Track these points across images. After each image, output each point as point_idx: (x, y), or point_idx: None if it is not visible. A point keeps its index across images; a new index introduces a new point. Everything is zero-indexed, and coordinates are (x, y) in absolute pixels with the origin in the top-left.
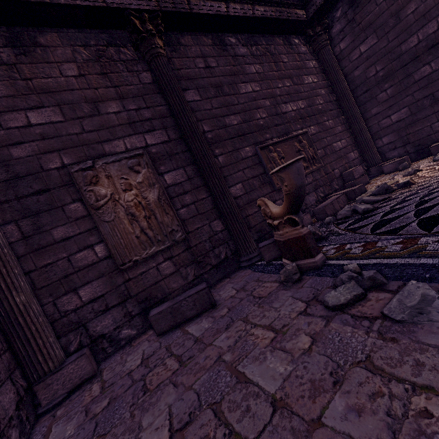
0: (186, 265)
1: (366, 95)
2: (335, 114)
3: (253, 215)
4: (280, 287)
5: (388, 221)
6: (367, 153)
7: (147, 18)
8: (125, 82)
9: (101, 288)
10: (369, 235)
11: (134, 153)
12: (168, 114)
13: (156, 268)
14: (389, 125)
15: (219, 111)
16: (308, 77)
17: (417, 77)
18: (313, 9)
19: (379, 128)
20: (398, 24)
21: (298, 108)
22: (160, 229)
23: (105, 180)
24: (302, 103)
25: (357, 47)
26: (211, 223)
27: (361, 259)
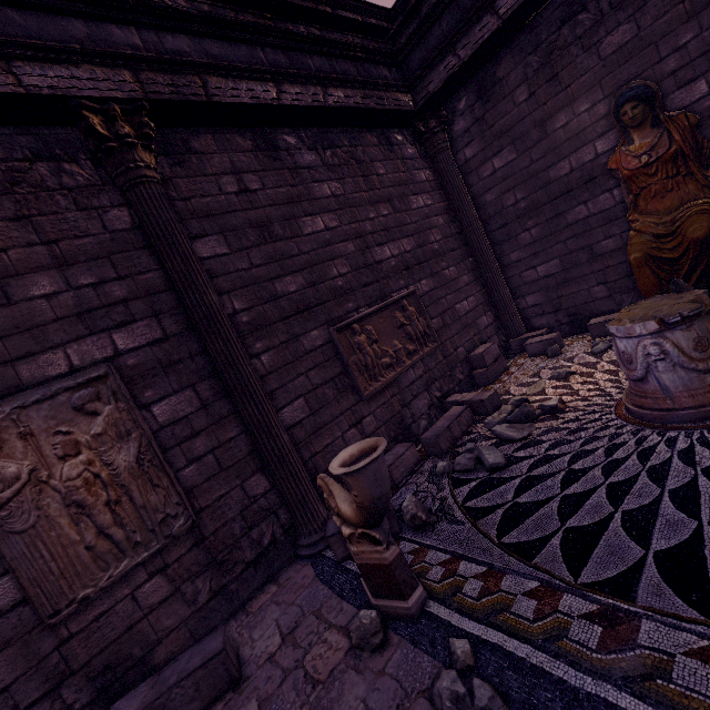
0: (195, 576)
1: (503, 231)
2: (459, 256)
3: (323, 451)
4: (350, 655)
5: (523, 512)
6: (505, 318)
7: (120, 111)
8: (72, 232)
9: (2, 674)
10: (494, 546)
11: (86, 378)
12: (163, 286)
13: (130, 598)
14: (534, 279)
15: (264, 270)
16: (418, 198)
17: (570, 218)
18: (424, 95)
19: (522, 282)
20: (544, 139)
21: (402, 252)
22: (141, 519)
23: (17, 443)
24: (409, 243)
25: (488, 160)
26: (246, 482)
27: (478, 621)
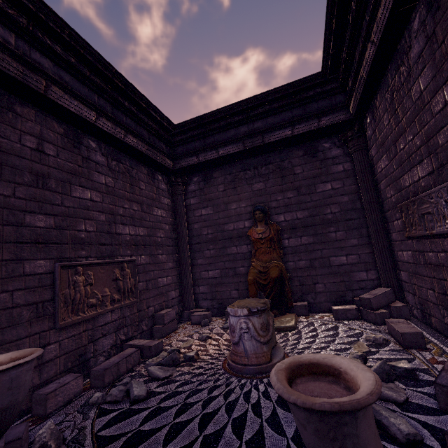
0: None
1: (198, 246)
2: (171, 250)
3: None
4: None
5: (141, 438)
6: (185, 296)
7: None
8: None
9: None
10: None
11: None
12: None
13: None
14: (206, 277)
15: (22, 203)
16: (158, 210)
17: (229, 251)
18: (179, 166)
19: (200, 277)
20: (226, 210)
21: (137, 234)
22: None
23: None
24: (143, 231)
25: (200, 208)
26: None
27: None
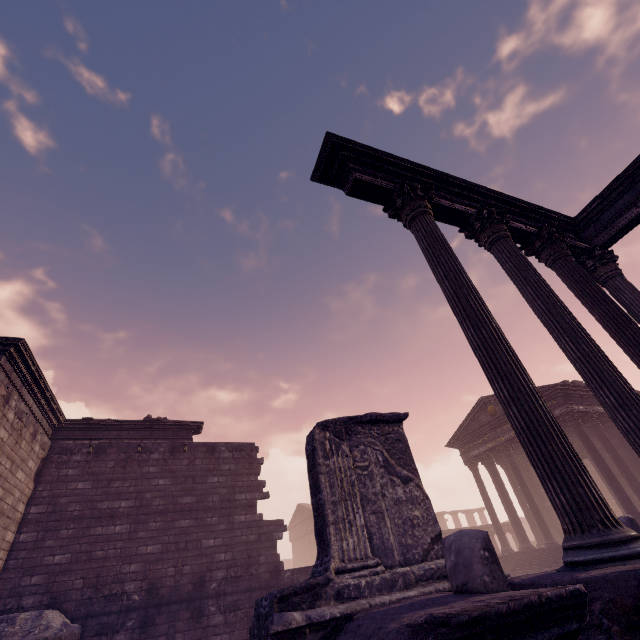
0: None
1: None
2: None
3: None
4: None
5: None
6: None
7: None
8: None
9: None
10: None
11: None
12: None
13: None
14: None
15: None
16: None
17: None
18: None
19: None
20: None
21: None
22: None
23: None
24: None
25: None
26: None
27: None
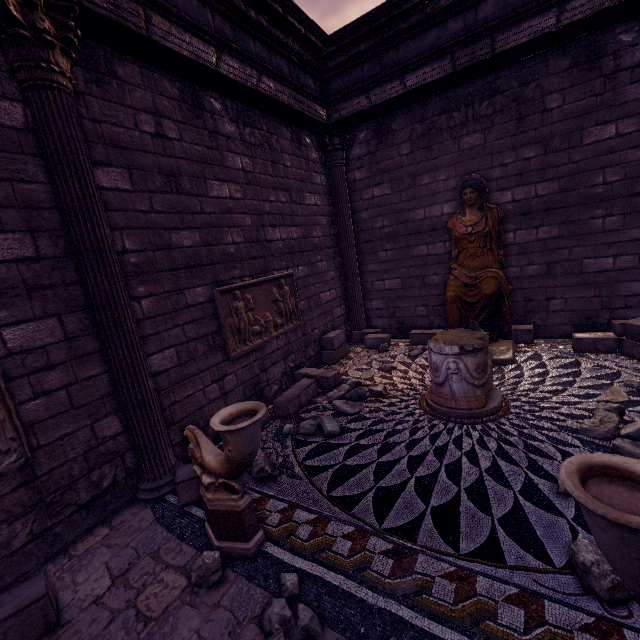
0: (15, 517)
1: (368, 245)
2: (331, 254)
3: (183, 401)
4: (187, 592)
5: (349, 472)
6: (354, 313)
7: (43, 1)
8: None
9: None
10: (324, 498)
11: None
12: (48, 202)
13: None
14: (381, 289)
15: (163, 218)
16: (311, 196)
17: (415, 252)
18: (337, 116)
19: (372, 288)
20: (412, 188)
21: (289, 238)
22: None
23: None
24: (296, 232)
25: (371, 187)
26: (97, 423)
27: (305, 558)
